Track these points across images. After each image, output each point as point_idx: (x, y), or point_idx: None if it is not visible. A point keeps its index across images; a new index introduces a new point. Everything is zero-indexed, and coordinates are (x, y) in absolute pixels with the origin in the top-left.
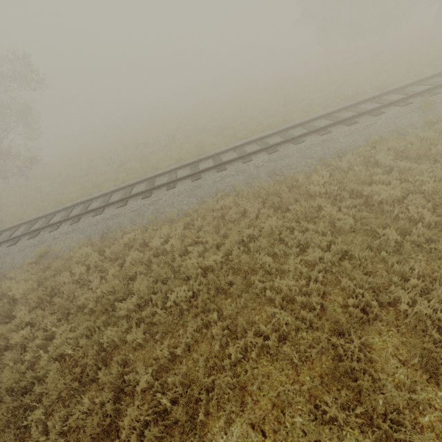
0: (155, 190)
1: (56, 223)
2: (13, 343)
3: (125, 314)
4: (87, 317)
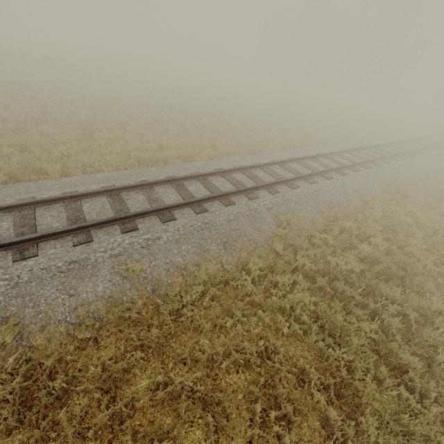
0: (327, 173)
1: (249, 189)
2: (439, 309)
3: None
4: None
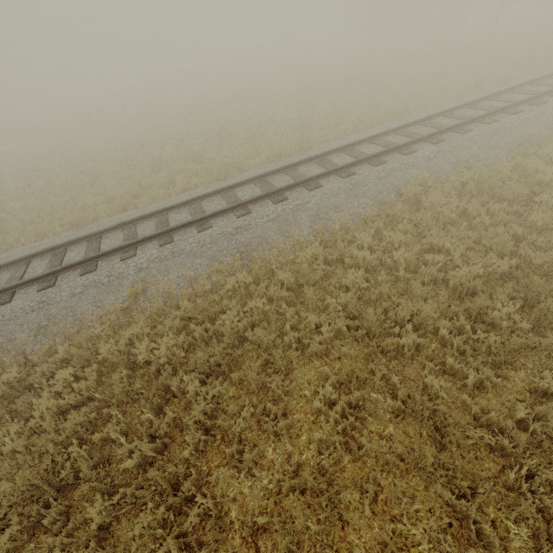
0: (287, 192)
1: (128, 246)
2: (238, 431)
3: (413, 352)
4: (358, 365)
